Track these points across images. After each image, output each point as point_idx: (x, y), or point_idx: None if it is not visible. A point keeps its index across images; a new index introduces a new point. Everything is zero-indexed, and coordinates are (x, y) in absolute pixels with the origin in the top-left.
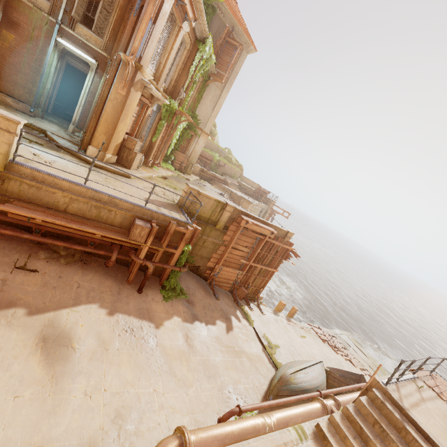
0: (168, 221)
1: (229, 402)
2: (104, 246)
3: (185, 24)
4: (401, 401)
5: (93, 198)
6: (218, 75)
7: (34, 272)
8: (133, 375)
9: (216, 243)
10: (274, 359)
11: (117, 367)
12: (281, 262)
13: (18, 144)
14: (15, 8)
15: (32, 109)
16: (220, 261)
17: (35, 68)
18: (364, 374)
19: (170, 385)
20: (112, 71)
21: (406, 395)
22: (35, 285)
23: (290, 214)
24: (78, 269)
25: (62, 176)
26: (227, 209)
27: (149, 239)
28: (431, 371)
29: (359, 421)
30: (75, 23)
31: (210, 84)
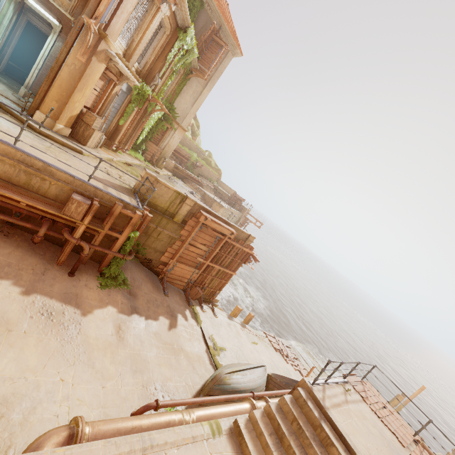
0: (114, 202)
1: (152, 399)
2: (33, 220)
3: (164, 6)
4: (323, 401)
5: (24, 162)
6: (201, 71)
7: None
8: (38, 361)
9: (173, 237)
10: (215, 360)
11: (19, 350)
12: (241, 266)
13: None
14: None
15: None
16: (175, 256)
17: None
18: None
19: (83, 376)
20: (73, 34)
21: (330, 396)
22: None
23: (262, 224)
24: None
25: None
26: (187, 203)
27: (87, 217)
28: (363, 377)
29: (278, 418)
30: None
31: (192, 78)
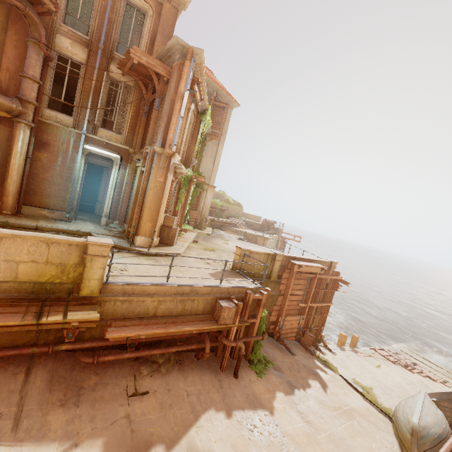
0: (242, 292)
1: None
2: (191, 339)
3: (192, 105)
4: None
5: (177, 293)
6: (213, 134)
7: (146, 394)
8: None
9: (273, 295)
10: (380, 406)
11: None
12: (333, 294)
13: (110, 265)
14: (45, 130)
15: (67, 214)
16: (282, 312)
17: (66, 176)
18: (448, 387)
19: None
20: (149, 164)
21: None
22: (154, 410)
23: (301, 237)
24: (178, 374)
25: (145, 280)
26: (277, 259)
27: (236, 318)
28: None
29: None
30: (97, 128)
31: (207, 143)
